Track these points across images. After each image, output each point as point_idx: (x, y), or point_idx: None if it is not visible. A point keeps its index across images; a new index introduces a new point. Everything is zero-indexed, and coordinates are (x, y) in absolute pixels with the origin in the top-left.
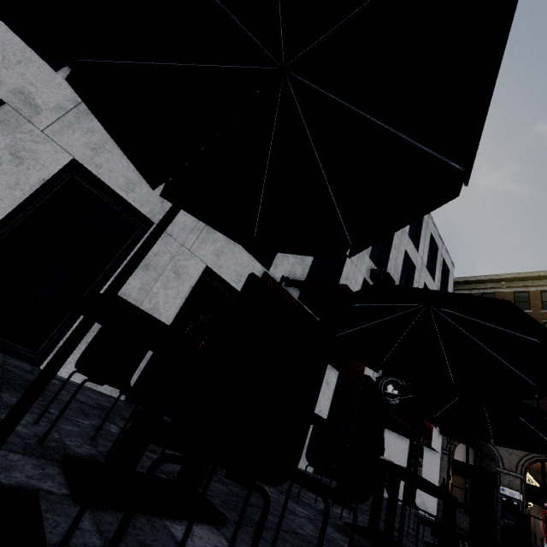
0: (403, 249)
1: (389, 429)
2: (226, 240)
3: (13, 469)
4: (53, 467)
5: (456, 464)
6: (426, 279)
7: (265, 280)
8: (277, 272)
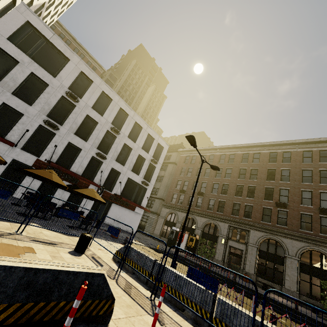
0: (123, 143)
1: (123, 207)
2: (20, 151)
3: None
4: None
5: (166, 222)
6: (141, 153)
7: (37, 161)
8: (43, 158)
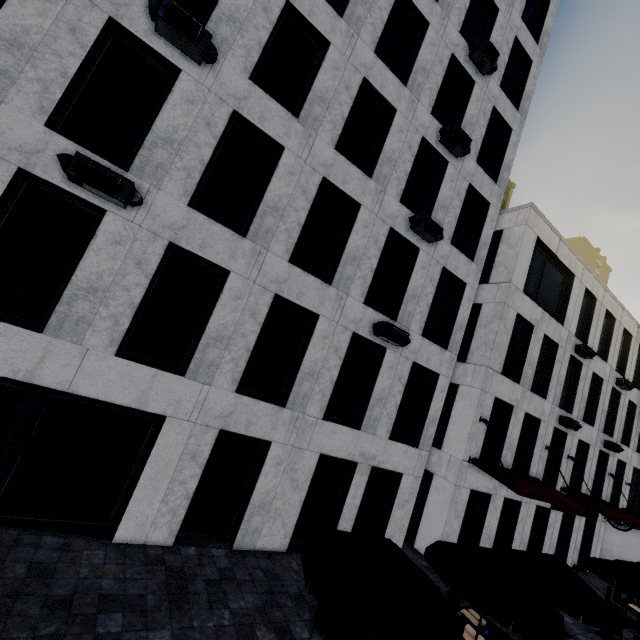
0: (627, 401)
1: None
2: None
3: (598, 638)
4: (595, 634)
5: None
6: None
7: None
8: (558, 486)
